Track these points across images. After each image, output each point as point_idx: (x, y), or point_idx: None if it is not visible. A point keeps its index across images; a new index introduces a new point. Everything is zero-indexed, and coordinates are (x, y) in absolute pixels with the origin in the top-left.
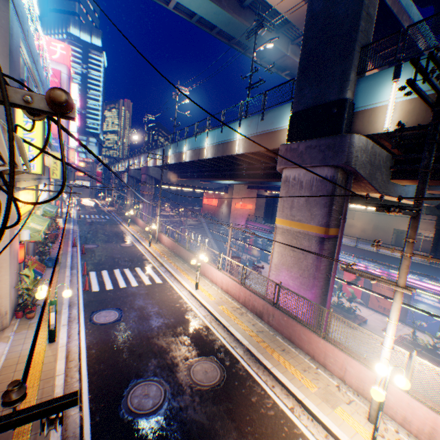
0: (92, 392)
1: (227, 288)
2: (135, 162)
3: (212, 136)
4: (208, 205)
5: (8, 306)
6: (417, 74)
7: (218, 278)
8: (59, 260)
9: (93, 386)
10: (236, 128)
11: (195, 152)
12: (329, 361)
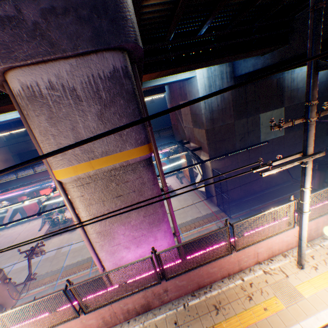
0: None
1: None
2: None
3: None
4: None
5: None
6: None
7: None
8: None
9: None
10: None
11: None
12: (244, 261)
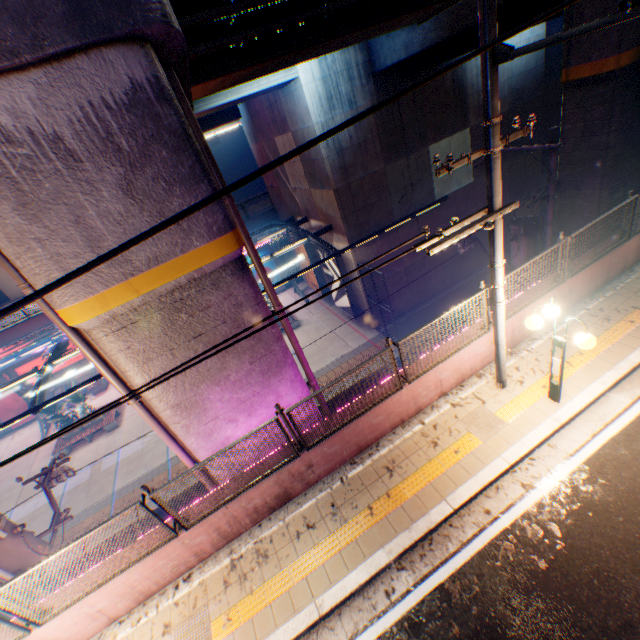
0: None
1: (139, 592)
2: None
3: None
4: None
5: None
6: None
7: (71, 629)
8: None
9: None
10: None
11: None
12: (422, 397)
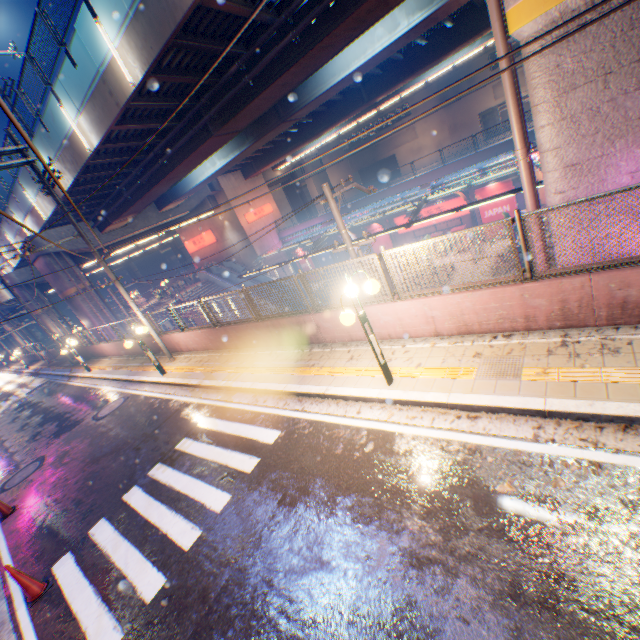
0: None
1: (463, 322)
2: (3, 256)
3: None
4: (202, 251)
5: None
6: None
7: (411, 319)
8: None
9: None
10: None
11: (98, 99)
12: None
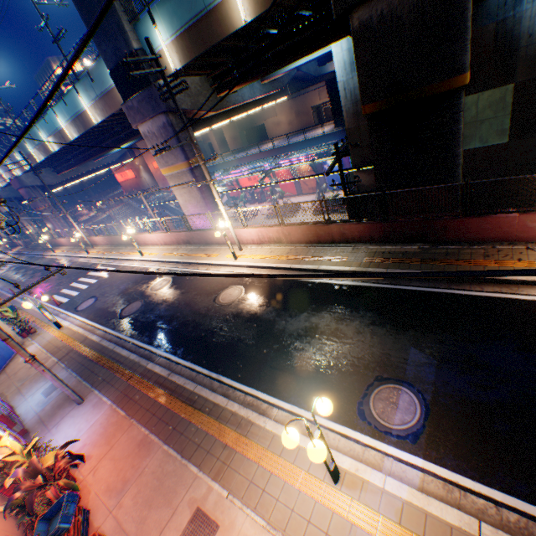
0: (103, 324)
1: (164, 241)
2: None
3: (60, 113)
4: (127, 182)
5: (14, 332)
6: (164, 19)
7: (156, 239)
8: (16, 307)
9: (102, 323)
10: (77, 97)
11: (58, 137)
12: (224, 239)
